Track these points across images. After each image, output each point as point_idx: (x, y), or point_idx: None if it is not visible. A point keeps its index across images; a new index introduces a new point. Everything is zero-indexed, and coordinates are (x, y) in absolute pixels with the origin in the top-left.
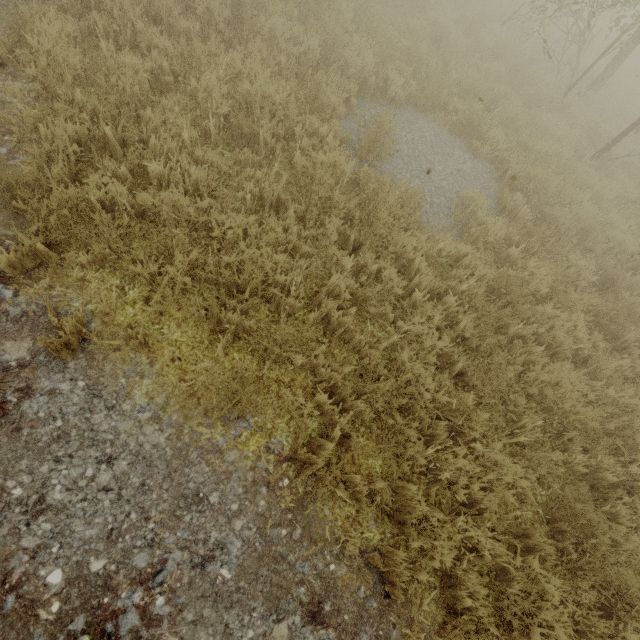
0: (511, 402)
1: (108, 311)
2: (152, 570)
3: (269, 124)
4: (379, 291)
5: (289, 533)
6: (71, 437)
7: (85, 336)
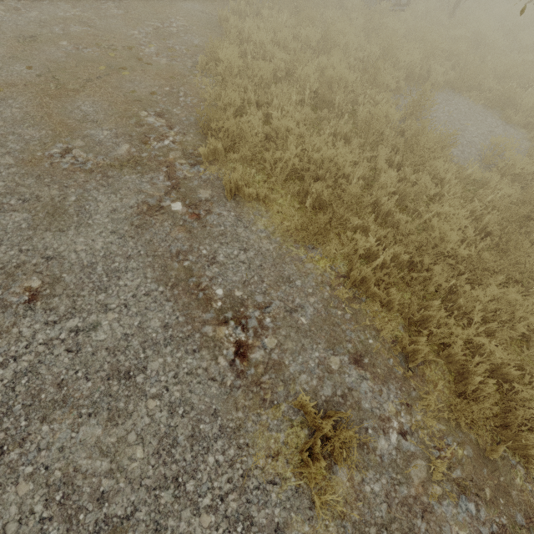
0: (530, 286)
1: (246, 184)
2: (264, 305)
3: (342, 94)
4: (415, 190)
5: (342, 314)
6: (227, 235)
7: (235, 192)
